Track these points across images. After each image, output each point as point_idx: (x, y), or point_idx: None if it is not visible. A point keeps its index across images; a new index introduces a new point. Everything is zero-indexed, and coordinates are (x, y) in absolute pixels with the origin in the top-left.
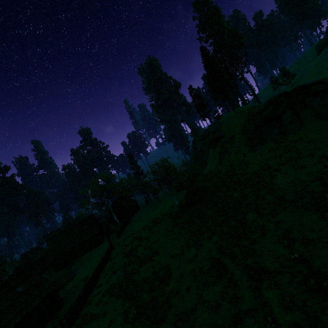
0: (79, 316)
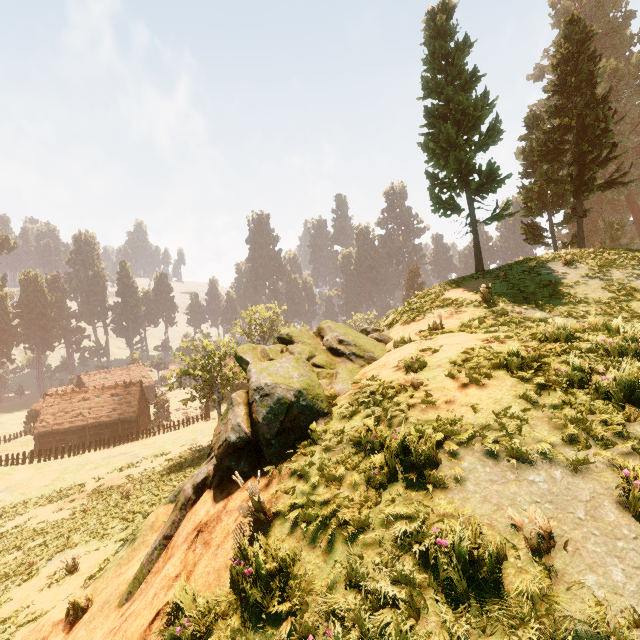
0: (56, 460)
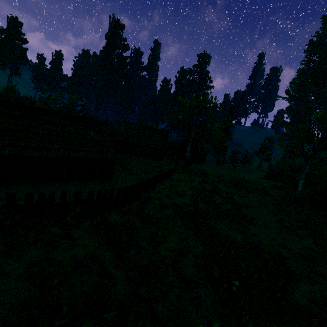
0: (133, 203)
